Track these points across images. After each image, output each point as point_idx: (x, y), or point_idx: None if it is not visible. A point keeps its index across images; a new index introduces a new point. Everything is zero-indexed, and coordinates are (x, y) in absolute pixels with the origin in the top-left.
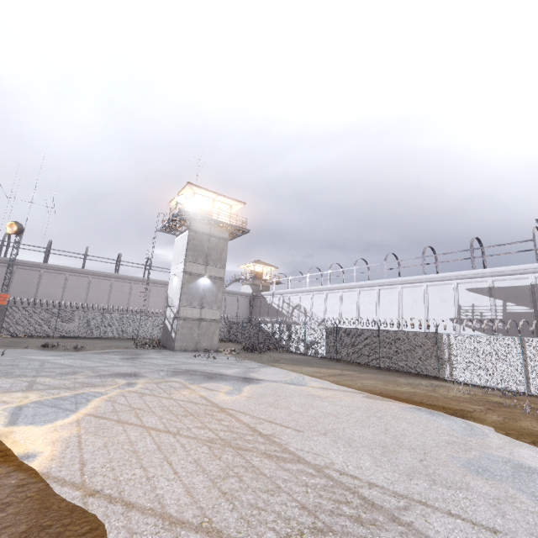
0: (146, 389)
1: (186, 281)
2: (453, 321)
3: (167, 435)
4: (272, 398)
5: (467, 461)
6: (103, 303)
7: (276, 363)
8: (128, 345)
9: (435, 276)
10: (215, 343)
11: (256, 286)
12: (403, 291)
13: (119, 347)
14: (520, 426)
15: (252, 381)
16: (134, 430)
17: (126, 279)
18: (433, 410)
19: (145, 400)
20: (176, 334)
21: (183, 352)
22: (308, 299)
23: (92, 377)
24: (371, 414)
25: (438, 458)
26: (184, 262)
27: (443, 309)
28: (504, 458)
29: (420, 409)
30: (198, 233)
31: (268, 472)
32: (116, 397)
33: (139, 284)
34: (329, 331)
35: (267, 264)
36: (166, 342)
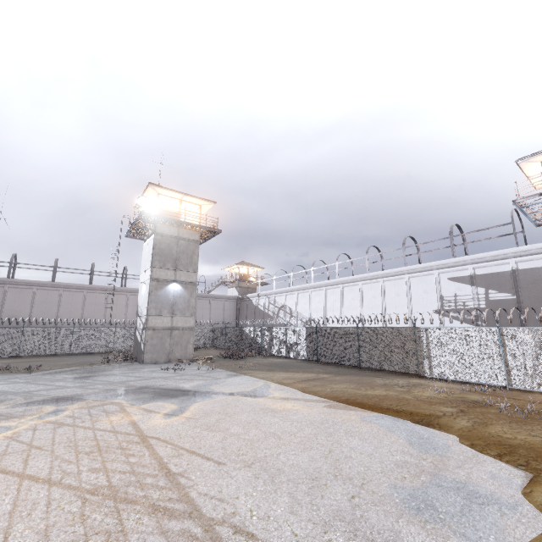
0: (71, 417)
1: (153, 288)
2: (436, 313)
3: (41, 487)
4: (216, 418)
5: (411, 492)
6: (77, 316)
7: (249, 370)
8: (96, 360)
9: (417, 267)
10: (190, 352)
11: (242, 288)
12: (385, 284)
13: (83, 364)
14: (489, 433)
15: (207, 395)
16: (2, 483)
17: (101, 290)
18: (397, 418)
19: (57, 433)
20: (145, 345)
21: (153, 365)
22: (293, 299)
23: (17, 405)
24: (323, 430)
25: (376, 491)
26: (150, 268)
27: (426, 301)
28: (459, 483)
29: (383, 418)
30: (165, 236)
31: (136, 538)
32: (23, 431)
33: (116, 294)
34: (309, 332)
35: (252, 265)
36: (136, 355)
